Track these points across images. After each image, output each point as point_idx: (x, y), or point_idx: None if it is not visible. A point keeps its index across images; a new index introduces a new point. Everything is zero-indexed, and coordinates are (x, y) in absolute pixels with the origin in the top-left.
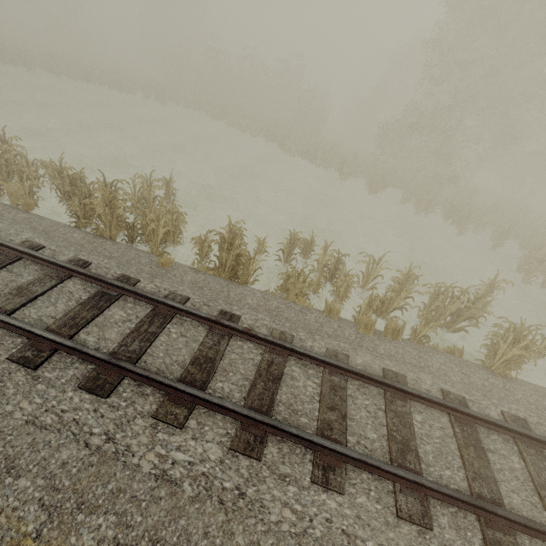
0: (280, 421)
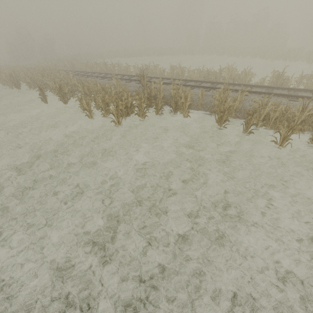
0: None
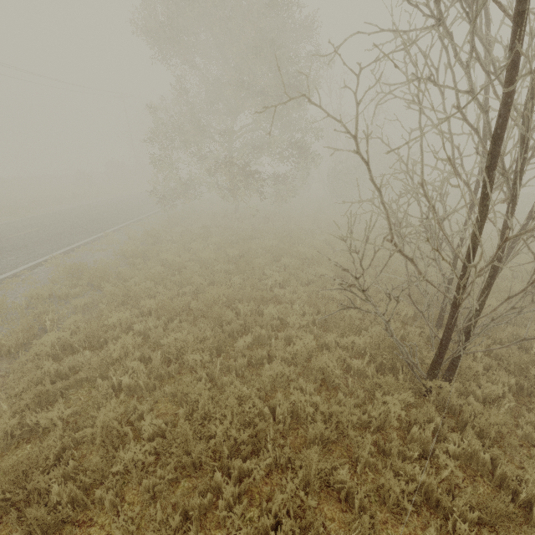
0: None
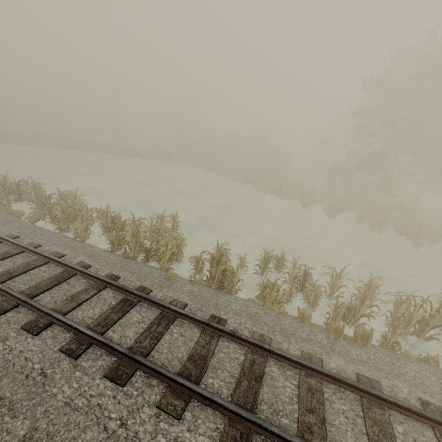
0: (262, 419)
